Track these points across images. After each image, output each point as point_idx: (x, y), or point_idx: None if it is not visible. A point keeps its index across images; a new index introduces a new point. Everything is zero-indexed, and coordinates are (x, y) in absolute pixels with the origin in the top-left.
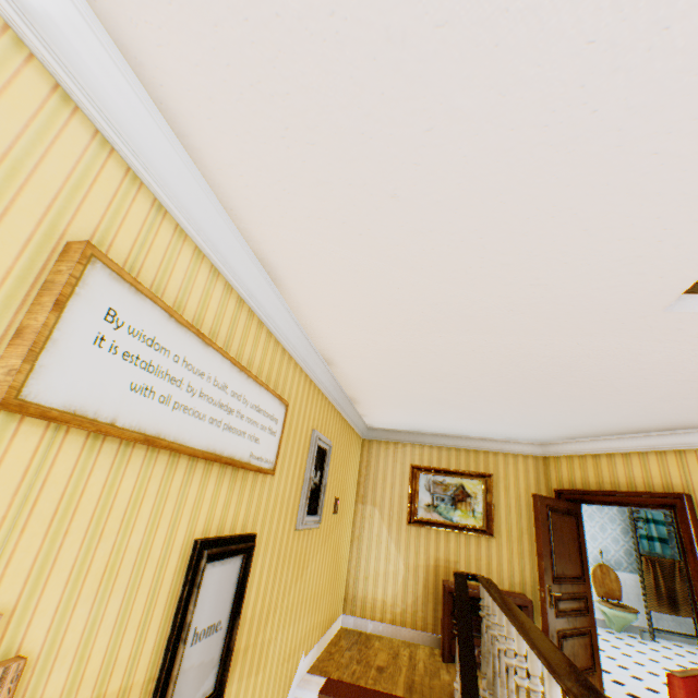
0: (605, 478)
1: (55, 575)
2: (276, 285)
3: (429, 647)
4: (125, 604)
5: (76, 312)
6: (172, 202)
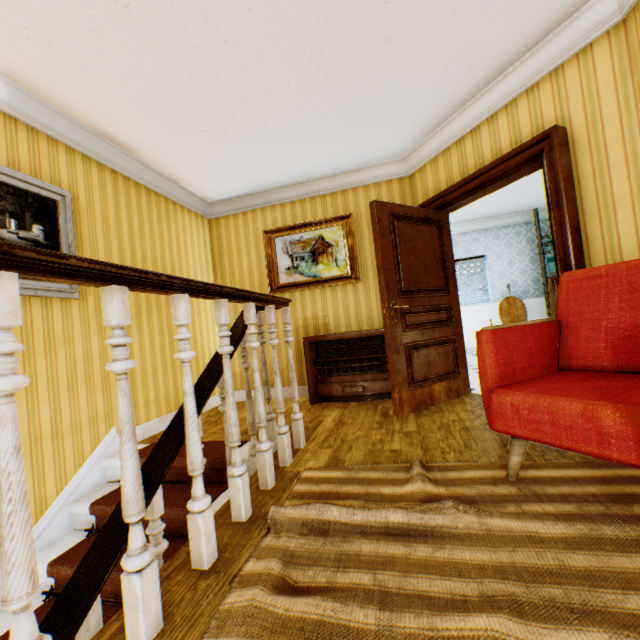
0: (470, 164)
1: None
2: None
3: (307, 398)
4: None
5: None
6: None
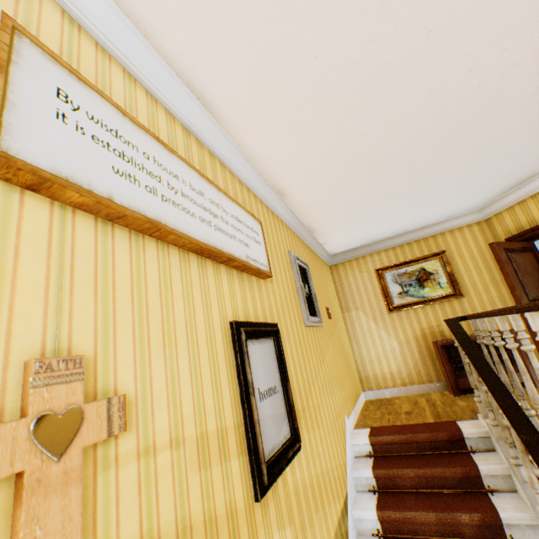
0: None
1: (120, 334)
2: (210, 114)
3: (438, 392)
4: (193, 366)
5: (23, 81)
6: (80, 12)
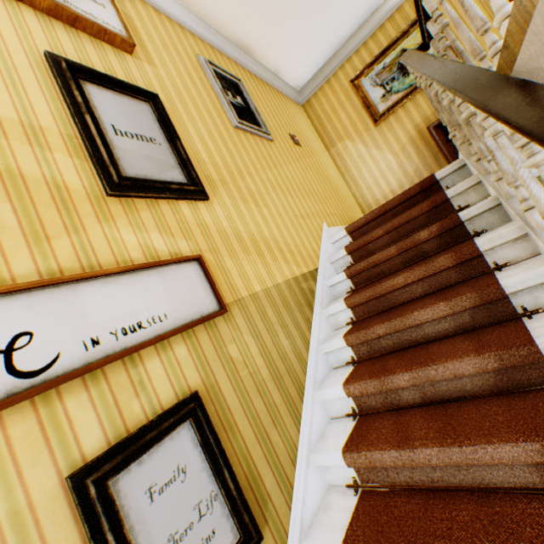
0: None
1: None
2: None
3: None
4: None
5: None
6: None
